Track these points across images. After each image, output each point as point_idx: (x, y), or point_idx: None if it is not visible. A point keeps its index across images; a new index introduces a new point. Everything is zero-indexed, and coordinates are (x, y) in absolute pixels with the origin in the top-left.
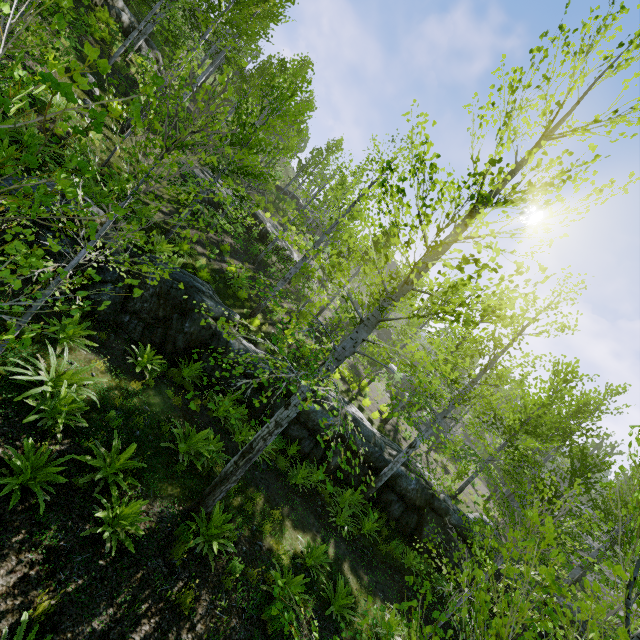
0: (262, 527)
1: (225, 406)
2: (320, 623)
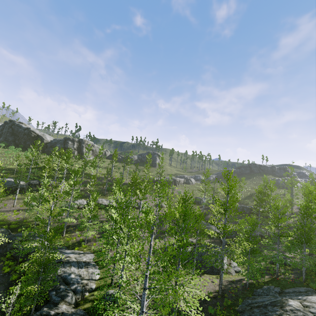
0: None
1: (8, 262)
2: None
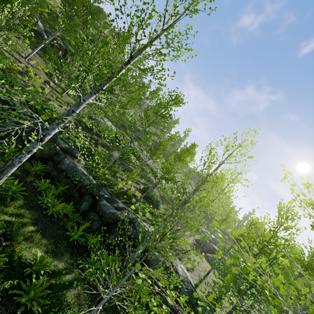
0: (14, 235)
1: (46, 185)
2: (3, 300)
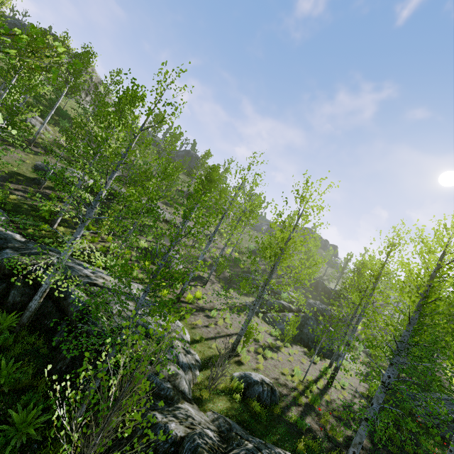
0: None
1: None
2: None
